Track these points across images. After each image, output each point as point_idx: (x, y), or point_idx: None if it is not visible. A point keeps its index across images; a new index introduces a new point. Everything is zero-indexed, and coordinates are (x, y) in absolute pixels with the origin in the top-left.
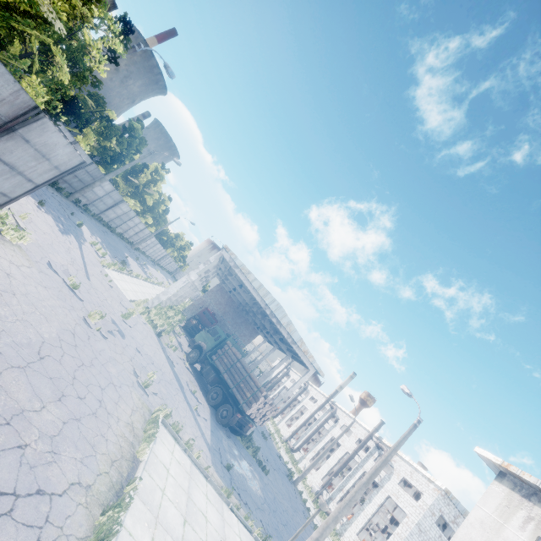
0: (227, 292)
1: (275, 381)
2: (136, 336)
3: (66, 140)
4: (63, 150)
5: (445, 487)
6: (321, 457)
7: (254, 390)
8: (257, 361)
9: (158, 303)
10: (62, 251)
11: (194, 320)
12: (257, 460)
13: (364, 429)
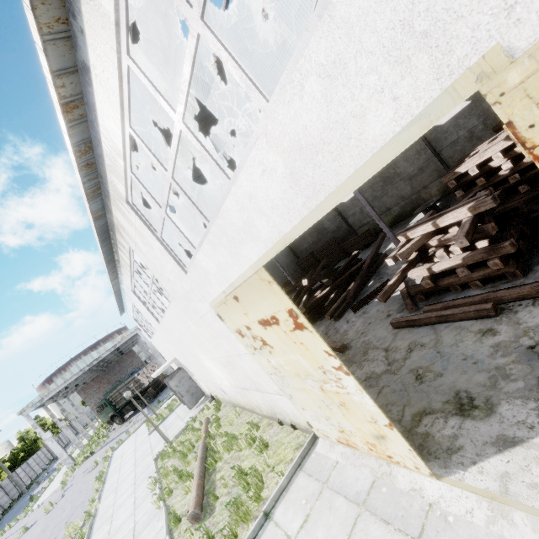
0: (87, 383)
1: None
2: (79, 474)
3: None
4: None
5: None
6: None
7: (134, 382)
8: (148, 355)
9: (70, 459)
10: None
11: None
12: None
13: None
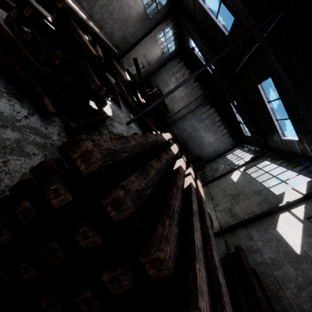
0: None
1: None
2: None
3: None
4: None
5: None
6: None
7: None
8: None
9: None
10: None
11: None
12: None
13: None
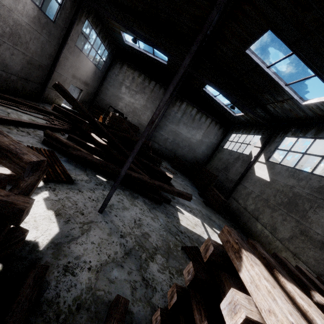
0: None
1: None
2: None
3: None
4: None
5: None
6: None
7: None
8: None
9: None
10: None
11: None
12: None
13: None
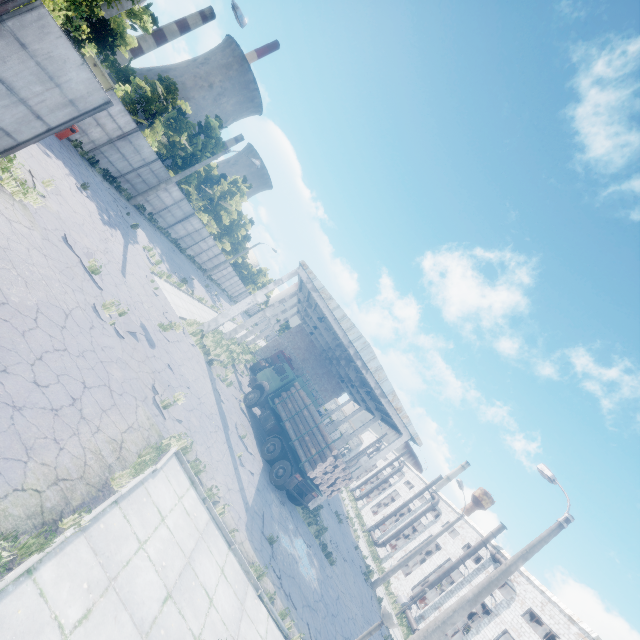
0: (309, 334)
1: (360, 454)
2: (174, 352)
3: (79, 57)
4: (78, 75)
5: (596, 634)
6: (411, 558)
7: (321, 446)
8: (337, 421)
9: (215, 326)
10: (94, 237)
11: (265, 363)
12: (320, 542)
13: (476, 532)
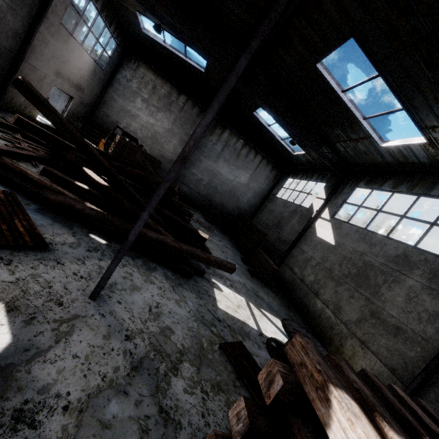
0: None
1: None
2: None
3: None
4: None
5: None
6: None
7: None
8: None
9: None
10: None
11: None
12: None
13: None
